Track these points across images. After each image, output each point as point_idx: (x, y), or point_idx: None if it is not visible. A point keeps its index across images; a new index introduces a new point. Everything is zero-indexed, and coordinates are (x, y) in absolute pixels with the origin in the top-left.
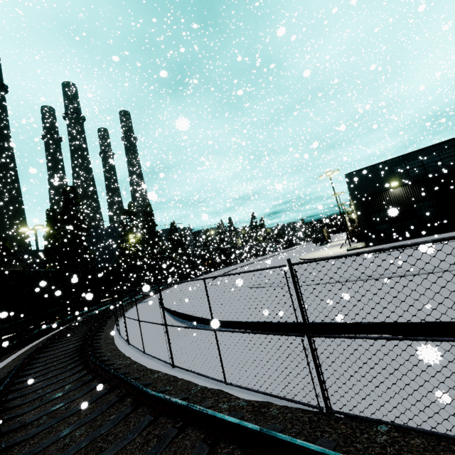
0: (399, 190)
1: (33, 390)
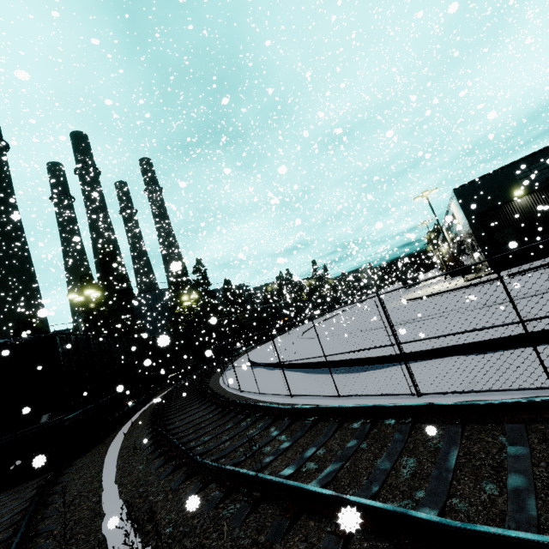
0: (526, 200)
1: (232, 449)
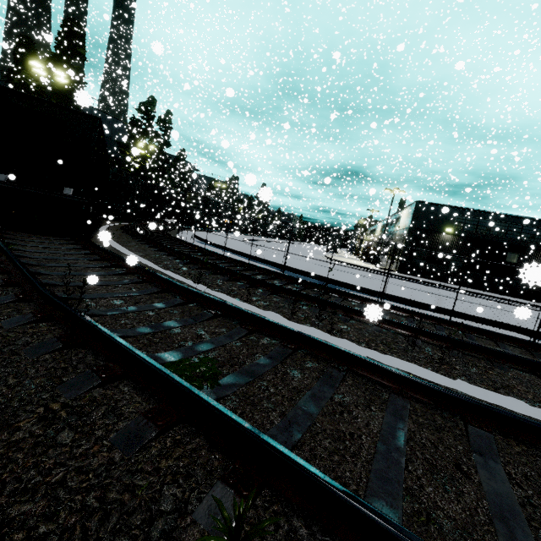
0: (449, 237)
1: None
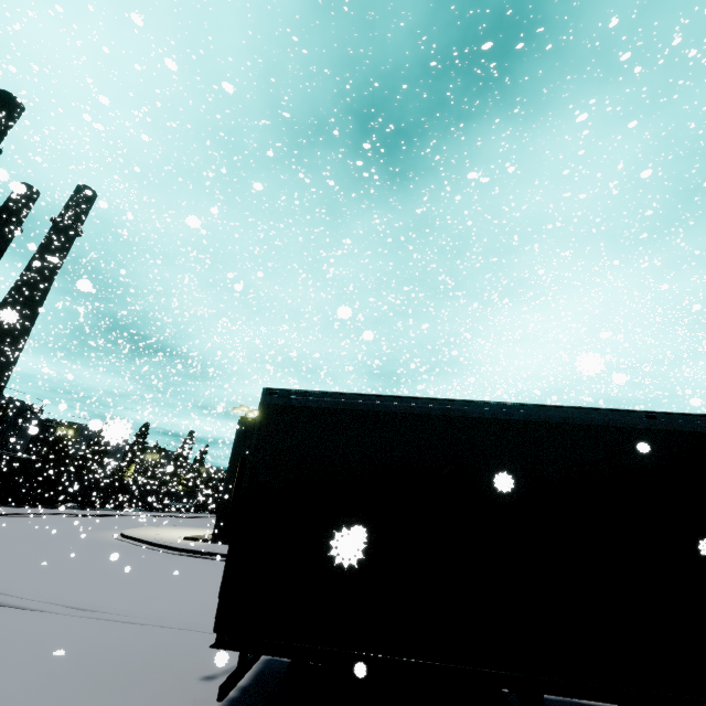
0: None
1: None
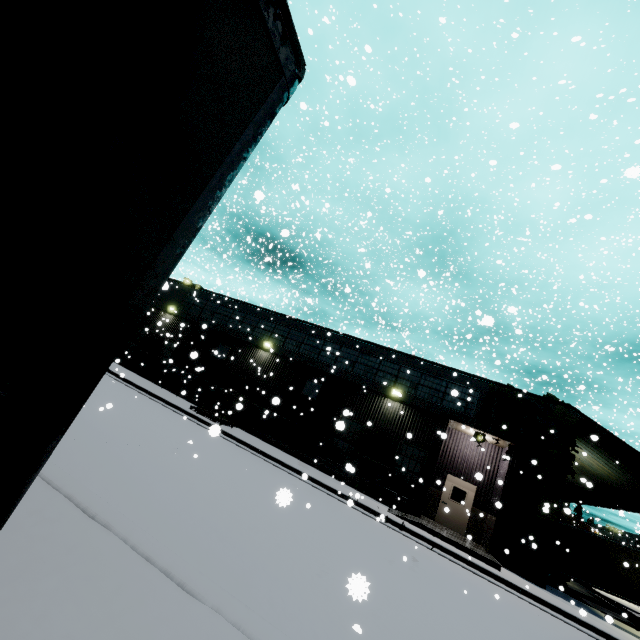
0: (170, 319)
1: None
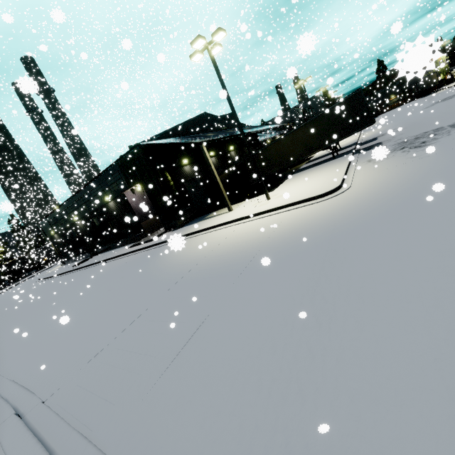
0: (57, 236)
1: None
